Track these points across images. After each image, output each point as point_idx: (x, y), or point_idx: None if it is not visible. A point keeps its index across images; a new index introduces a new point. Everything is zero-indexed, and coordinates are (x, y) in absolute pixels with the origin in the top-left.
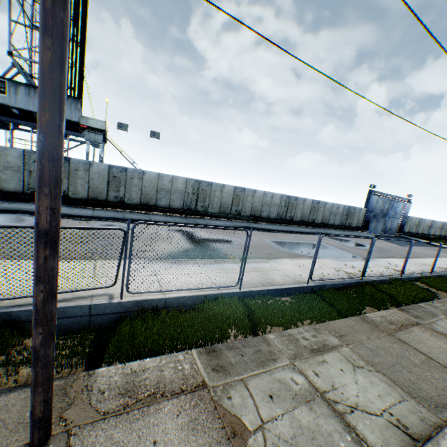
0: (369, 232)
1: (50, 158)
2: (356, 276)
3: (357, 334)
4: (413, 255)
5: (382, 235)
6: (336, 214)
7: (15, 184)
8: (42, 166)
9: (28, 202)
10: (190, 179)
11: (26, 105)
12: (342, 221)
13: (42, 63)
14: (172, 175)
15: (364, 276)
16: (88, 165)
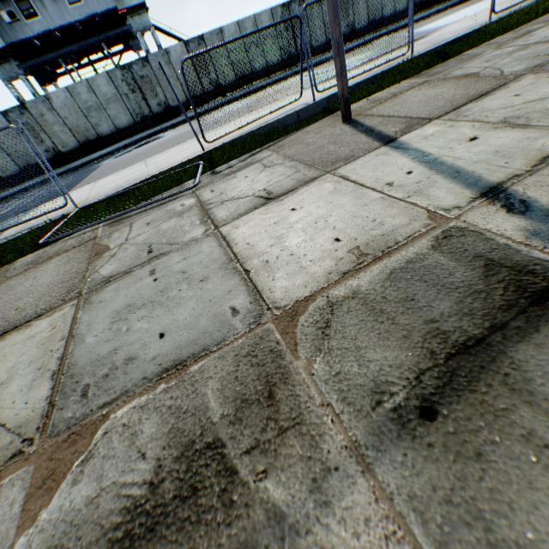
0: None
1: None
2: None
3: None
4: None
5: None
6: None
7: (123, 117)
8: None
9: (145, 131)
10: (274, 8)
11: (62, 20)
12: None
13: None
14: (252, 16)
15: None
16: (166, 57)
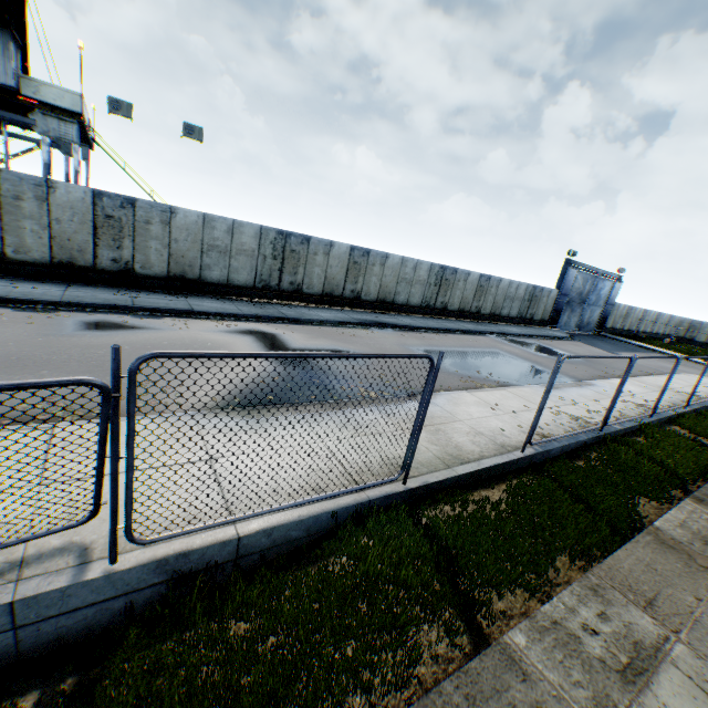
0: (559, 329)
1: None
2: (594, 427)
3: (673, 591)
4: (637, 371)
5: (576, 332)
6: (514, 299)
7: None
8: None
9: None
10: (268, 228)
11: None
12: (522, 311)
13: None
14: (231, 219)
15: (605, 425)
16: (44, 189)
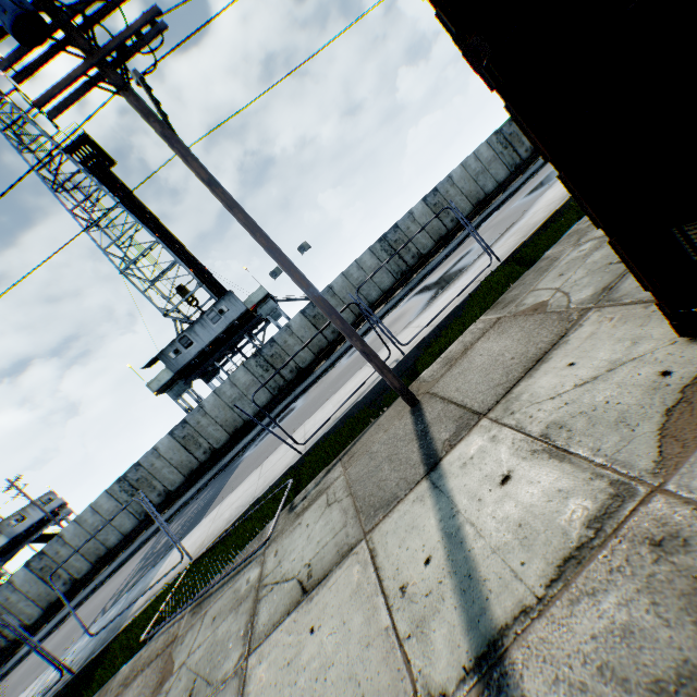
0: None
1: (280, 255)
2: None
3: None
4: None
5: None
6: None
7: (262, 396)
8: (281, 262)
9: (283, 400)
10: (372, 246)
11: (210, 337)
12: None
13: (241, 221)
14: (354, 262)
15: None
16: (288, 330)
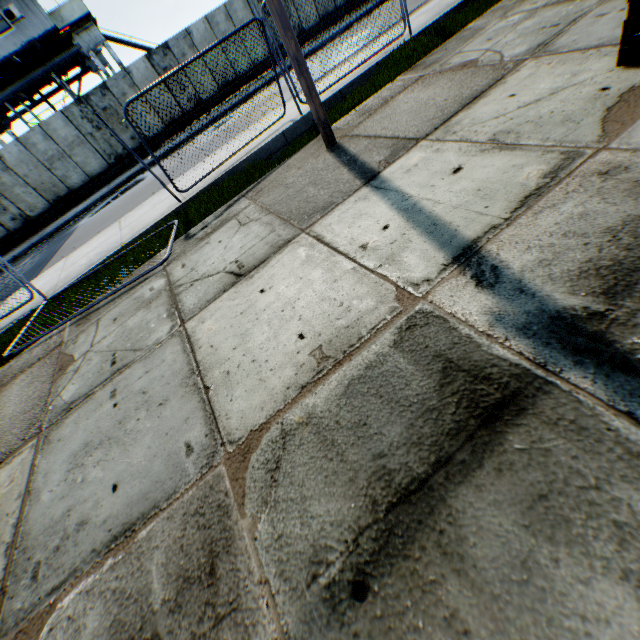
0: None
1: None
2: None
3: None
4: None
5: None
6: None
7: (94, 162)
8: None
9: (123, 173)
10: None
11: None
12: None
13: None
14: (222, 7)
15: None
16: (128, 79)
